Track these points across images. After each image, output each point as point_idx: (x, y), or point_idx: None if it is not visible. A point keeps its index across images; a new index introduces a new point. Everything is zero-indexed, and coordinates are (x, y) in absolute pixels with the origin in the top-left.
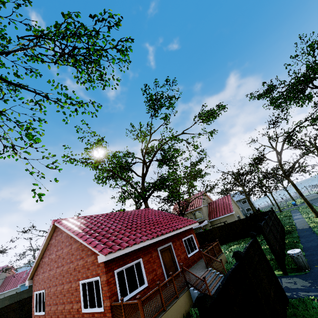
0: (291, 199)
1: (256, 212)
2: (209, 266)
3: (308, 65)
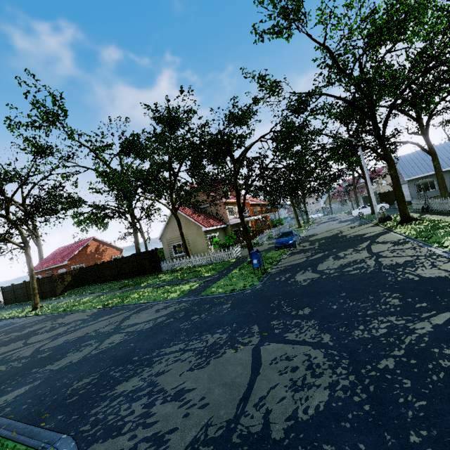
0: None
1: (128, 258)
2: None
3: None
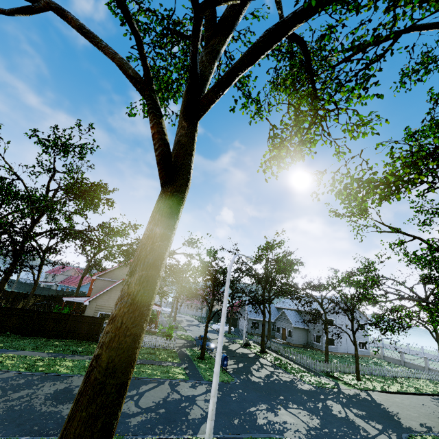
0: None
1: (60, 315)
2: None
3: None
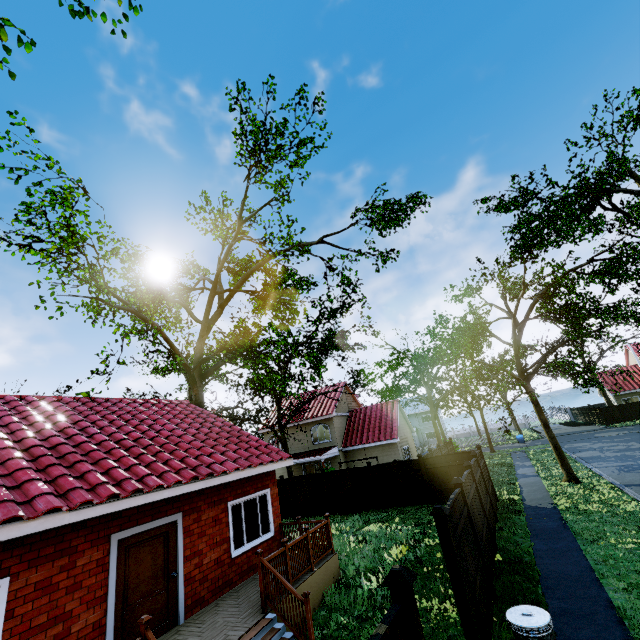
0: (515, 428)
1: (444, 447)
2: (271, 608)
3: (612, 153)
